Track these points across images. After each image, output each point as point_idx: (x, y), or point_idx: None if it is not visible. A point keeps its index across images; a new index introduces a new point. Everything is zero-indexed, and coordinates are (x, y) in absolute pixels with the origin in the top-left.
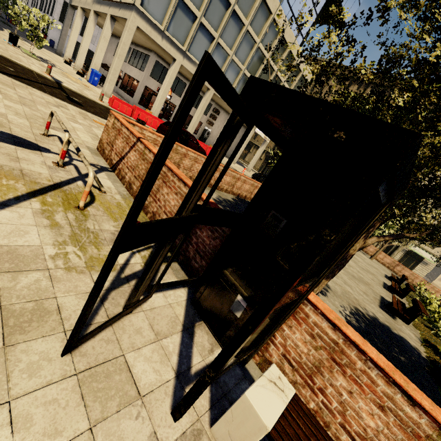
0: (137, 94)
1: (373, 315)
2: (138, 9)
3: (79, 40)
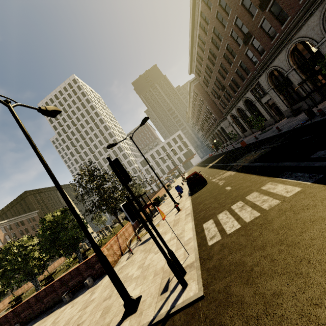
0: None
1: None
2: None
3: None
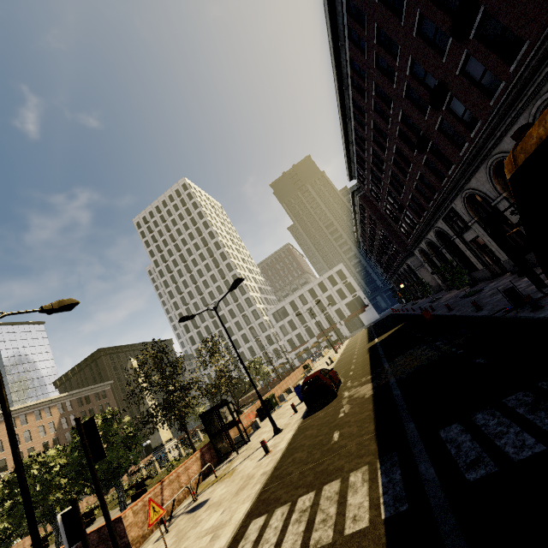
0: None
1: None
2: None
3: None
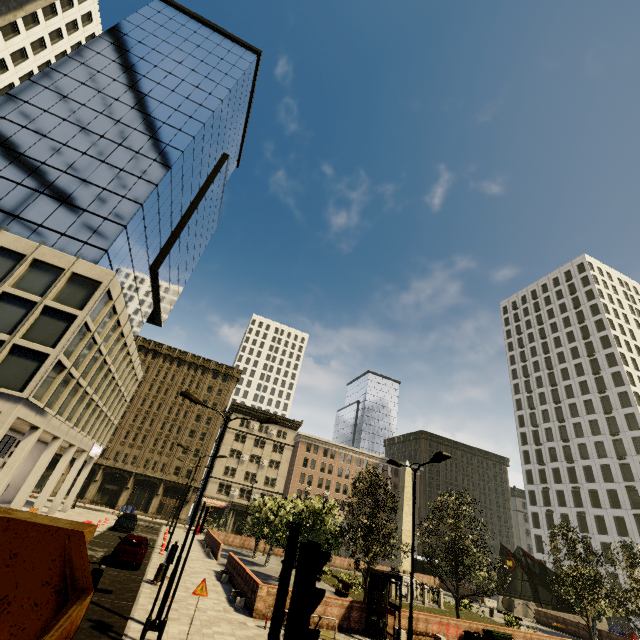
0: None
1: None
2: (26, 399)
3: None
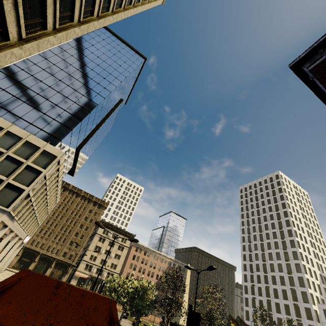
0: None
1: None
2: (8, 212)
3: None
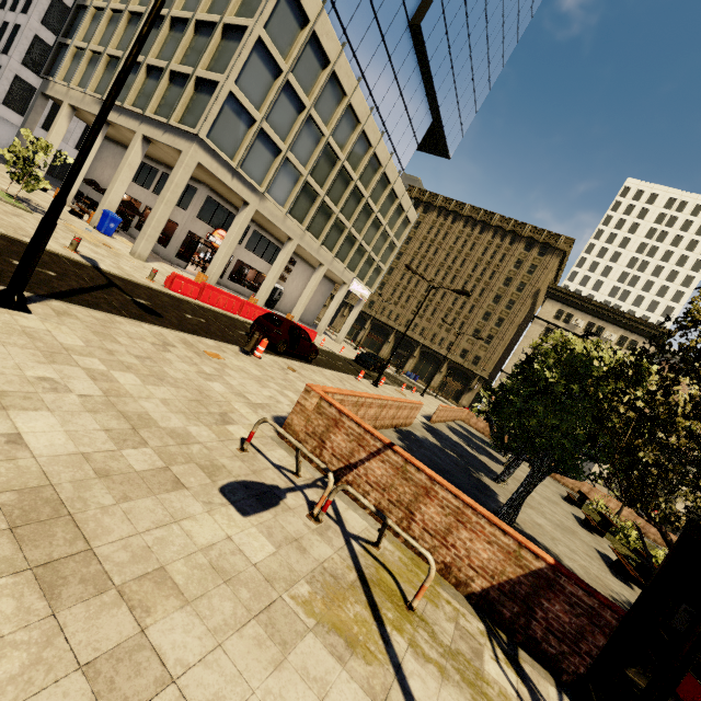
0: (175, 243)
1: (625, 598)
2: (201, 140)
3: (40, 135)
